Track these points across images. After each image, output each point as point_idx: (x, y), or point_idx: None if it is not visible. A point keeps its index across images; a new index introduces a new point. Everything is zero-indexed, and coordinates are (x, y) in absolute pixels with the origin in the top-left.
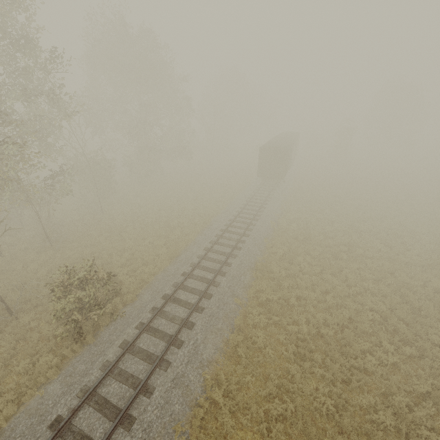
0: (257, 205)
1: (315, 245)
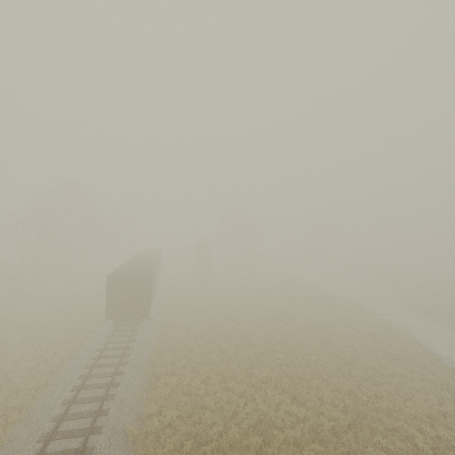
0: (103, 381)
1: (214, 451)
